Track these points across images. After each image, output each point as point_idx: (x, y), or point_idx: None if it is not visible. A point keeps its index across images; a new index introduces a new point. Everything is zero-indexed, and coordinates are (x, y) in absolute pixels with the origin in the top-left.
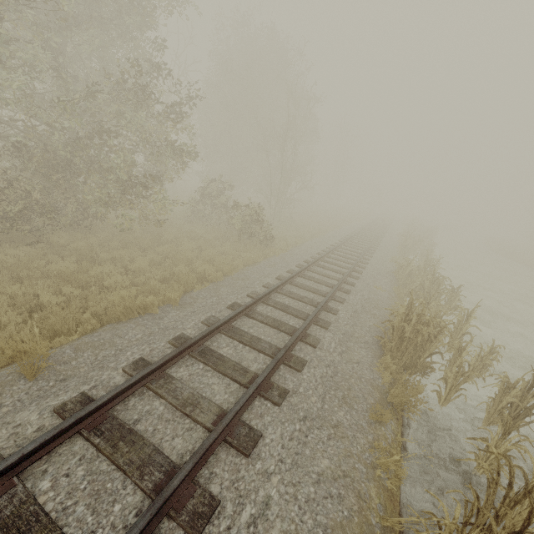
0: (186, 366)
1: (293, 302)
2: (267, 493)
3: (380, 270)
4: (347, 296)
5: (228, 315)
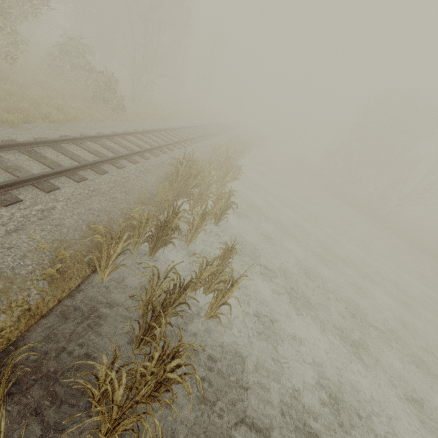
0: (14, 155)
1: (118, 147)
2: (55, 206)
3: (201, 150)
4: (163, 154)
5: (56, 138)
